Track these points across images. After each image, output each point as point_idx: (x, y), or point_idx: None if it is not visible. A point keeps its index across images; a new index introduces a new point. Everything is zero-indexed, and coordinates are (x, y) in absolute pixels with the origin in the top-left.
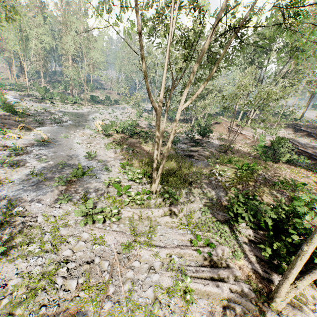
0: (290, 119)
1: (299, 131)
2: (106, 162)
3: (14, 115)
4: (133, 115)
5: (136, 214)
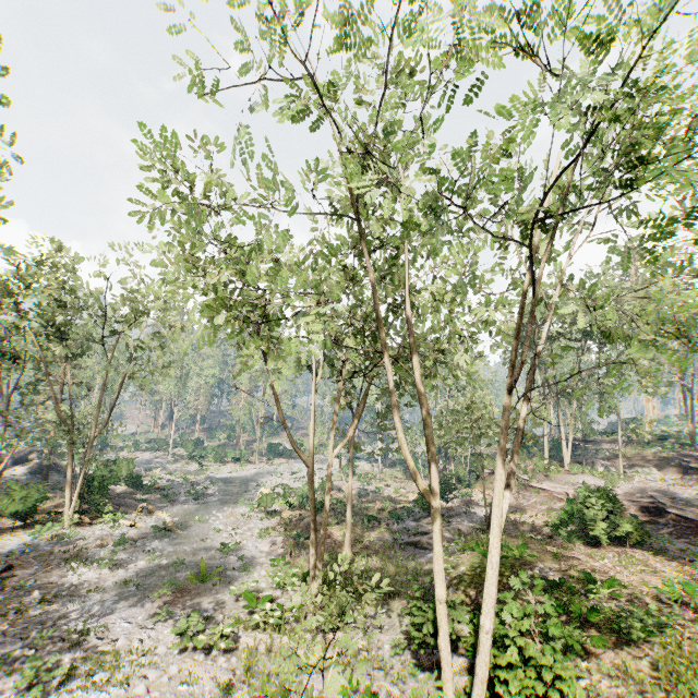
0: (668, 447)
1: (688, 470)
2: (251, 559)
3: (138, 490)
4: (338, 472)
5: (264, 643)
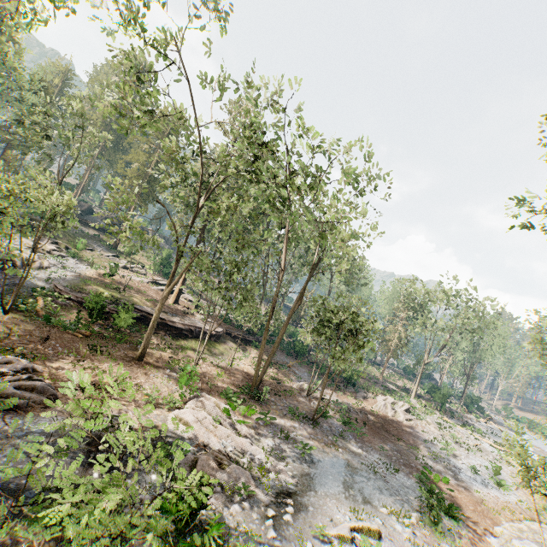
0: None
1: None
2: None
3: (480, 414)
4: None
5: None
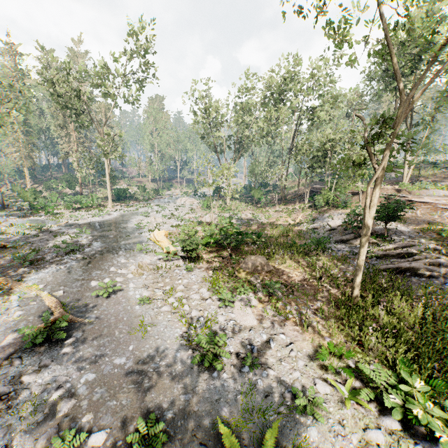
0: None
1: None
2: (260, 355)
3: None
4: (196, 207)
5: None
